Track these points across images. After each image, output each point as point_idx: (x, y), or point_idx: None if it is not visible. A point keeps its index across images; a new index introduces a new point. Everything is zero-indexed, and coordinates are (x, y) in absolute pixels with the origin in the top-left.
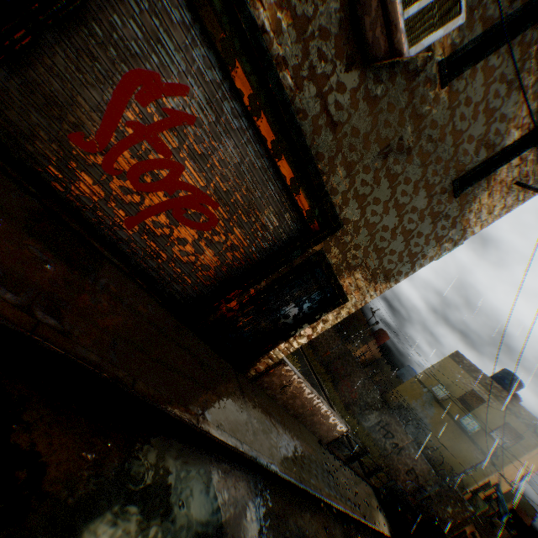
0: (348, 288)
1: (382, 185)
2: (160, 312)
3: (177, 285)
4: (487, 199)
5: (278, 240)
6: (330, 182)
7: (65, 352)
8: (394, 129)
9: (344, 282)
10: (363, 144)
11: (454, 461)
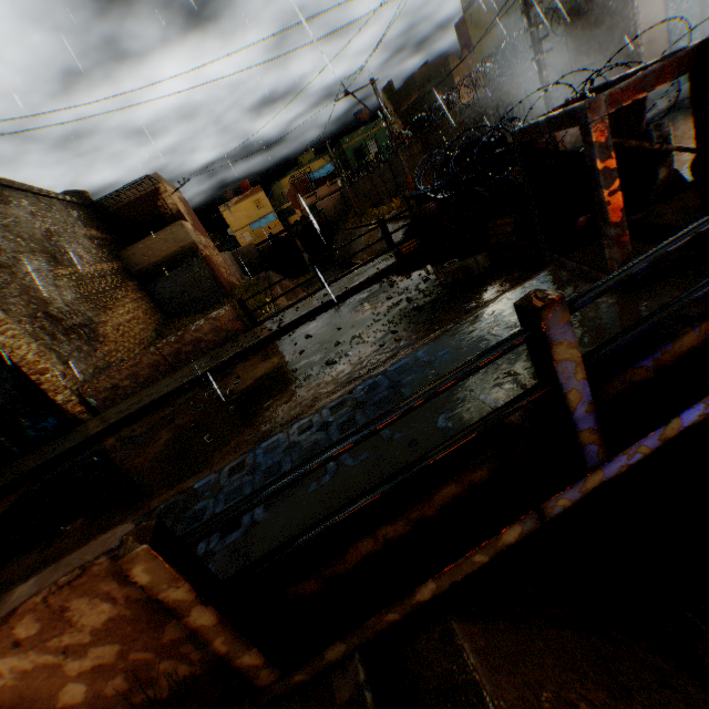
0: None
1: None
2: None
3: None
4: None
5: None
6: None
7: None
8: None
9: None
10: None
11: None
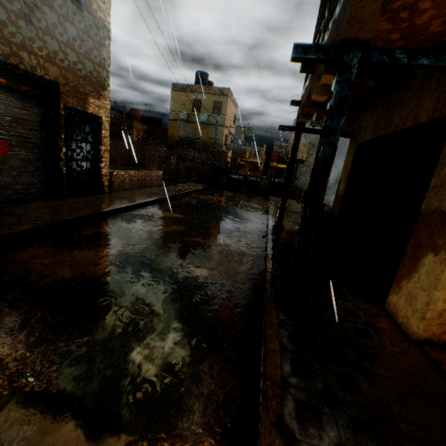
0: (96, 111)
1: (48, 42)
2: (48, 203)
3: (33, 190)
4: None
5: (42, 121)
6: (28, 66)
7: (62, 221)
8: (17, 2)
9: (91, 111)
10: (15, 27)
11: (212, 141)
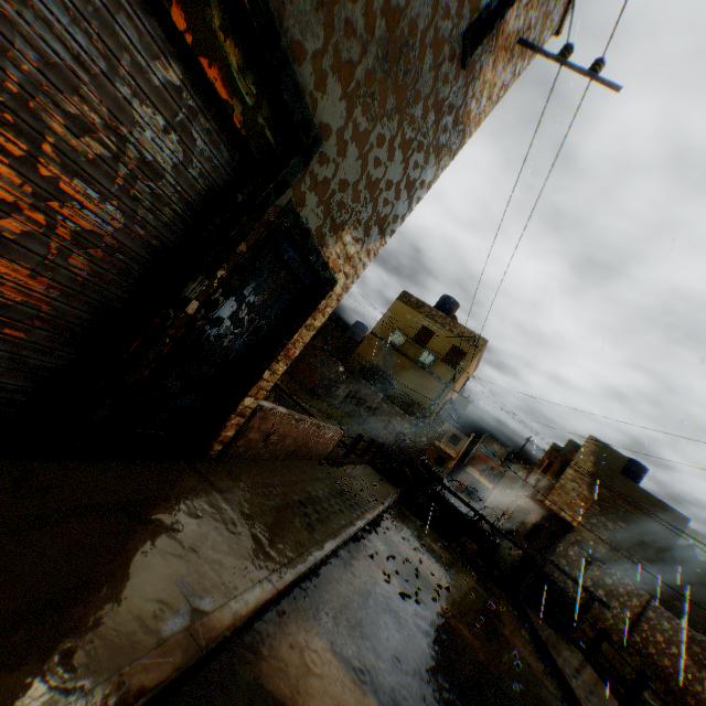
0: (335, 264)
1: (377, 38)
2: None
3: None
4: (492, 74)
5: (193, 198)
6: (288, 24)
7: None
8: None
9: (329, 256)
10: None
11: (420, 398)
